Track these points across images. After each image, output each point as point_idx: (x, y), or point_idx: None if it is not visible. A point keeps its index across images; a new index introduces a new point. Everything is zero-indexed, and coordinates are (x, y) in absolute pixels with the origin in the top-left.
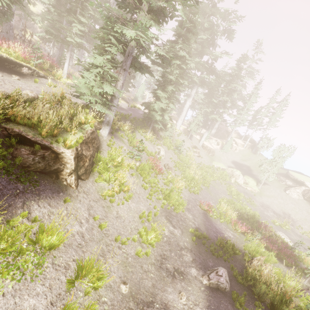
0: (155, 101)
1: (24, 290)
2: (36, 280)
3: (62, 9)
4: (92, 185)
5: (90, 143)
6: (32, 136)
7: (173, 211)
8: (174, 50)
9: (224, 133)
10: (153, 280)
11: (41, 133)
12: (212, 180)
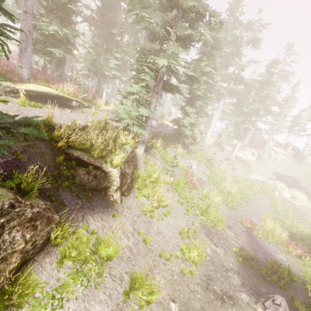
0: (184, 117)
1: (90, 296)
2: (98, 288)
3: (99, 49)
4: (133, 201)
5: (130, 162)
6: (87, 158)
7: (212, 228)
8: (200, 67)
9: (259, 143)
10: (201, 302)
11: (94, 155)
12: (252, 195)
